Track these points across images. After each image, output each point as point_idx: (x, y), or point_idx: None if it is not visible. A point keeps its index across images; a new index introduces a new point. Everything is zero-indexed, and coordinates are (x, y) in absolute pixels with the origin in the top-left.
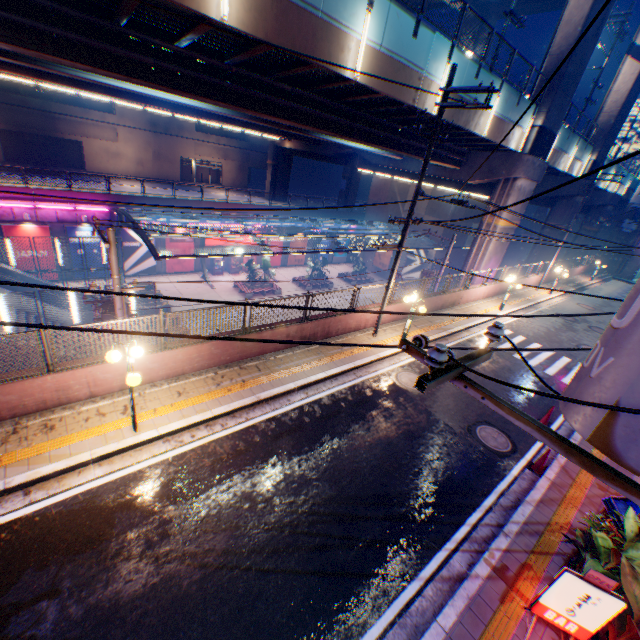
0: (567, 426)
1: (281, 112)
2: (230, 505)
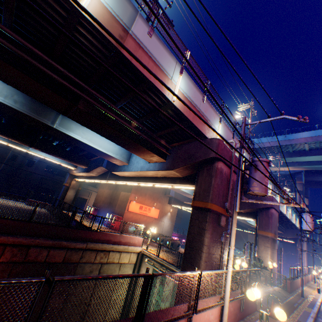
0: None
1: None
2: None
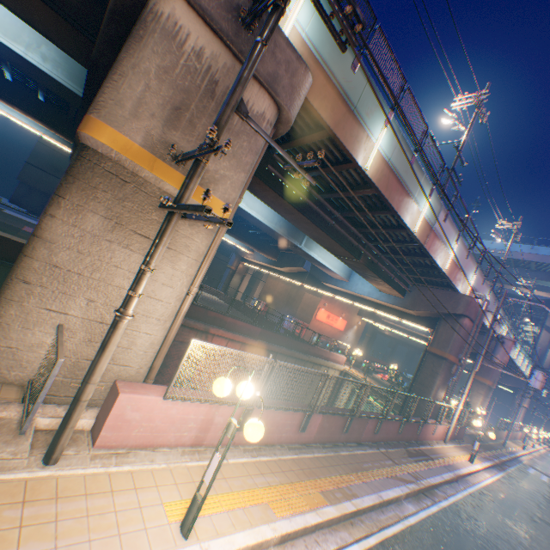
0: None
1: None
2: None
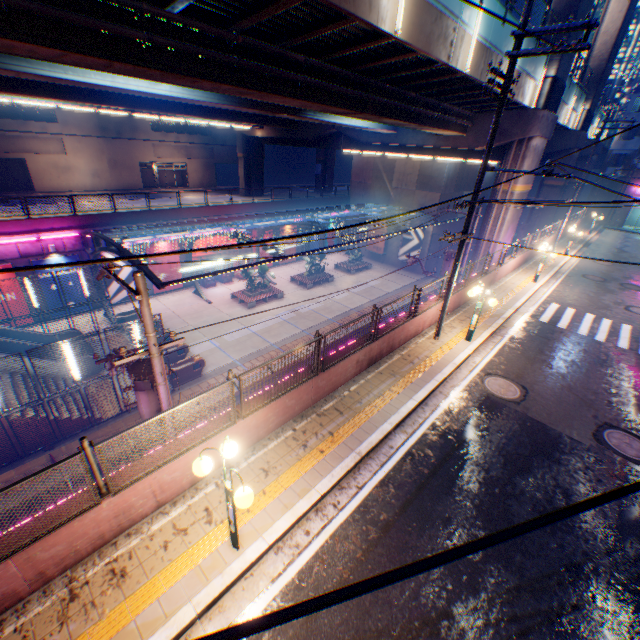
0: None
1: (293, 90)
2: (405, 638)
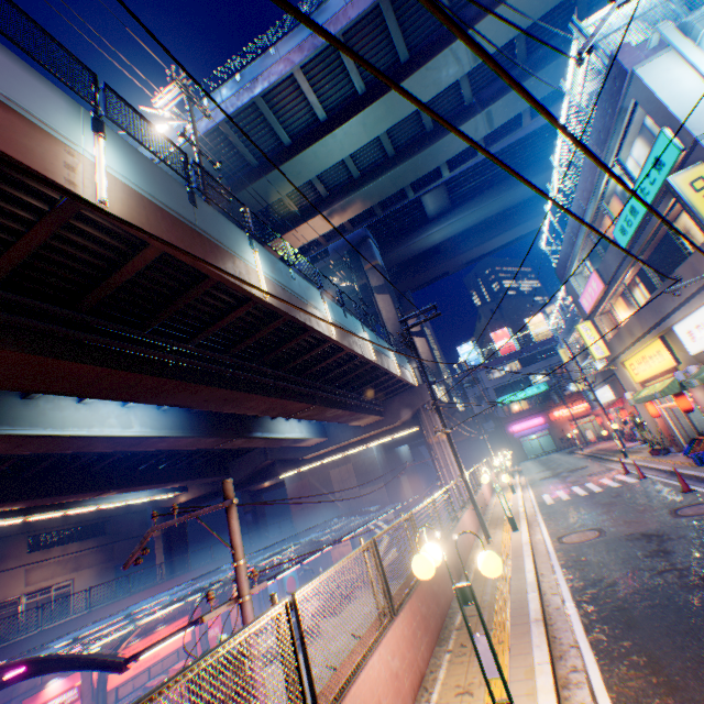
0: (695, 482)
1: (266, 390)
2: None
